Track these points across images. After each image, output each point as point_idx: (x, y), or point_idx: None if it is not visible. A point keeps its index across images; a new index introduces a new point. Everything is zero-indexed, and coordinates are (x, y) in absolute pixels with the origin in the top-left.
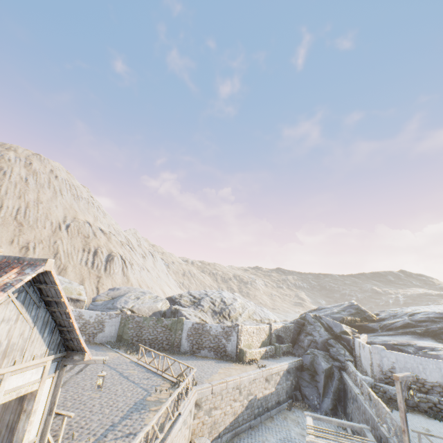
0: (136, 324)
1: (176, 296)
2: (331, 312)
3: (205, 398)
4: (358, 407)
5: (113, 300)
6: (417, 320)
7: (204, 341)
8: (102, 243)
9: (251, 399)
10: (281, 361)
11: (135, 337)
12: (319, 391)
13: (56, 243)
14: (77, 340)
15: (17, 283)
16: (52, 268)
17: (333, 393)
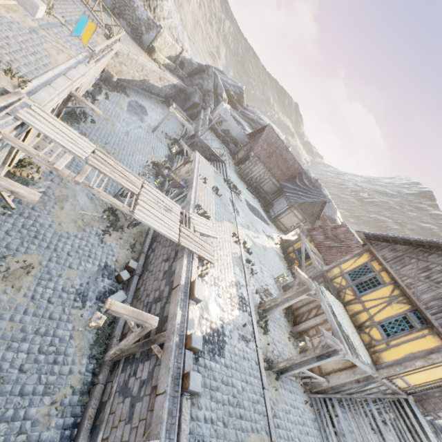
0: None
1: None
2: (226, 81)
3: (122, 55)
4: (197, 123)
5: None
6: (258, 122)
7: (127, 14)
8: None
9: (146, 80)
10: (174, 78)
11: None
12: (184, 108)
13: None
14: None
15: None
16: None
17: (190, 114)
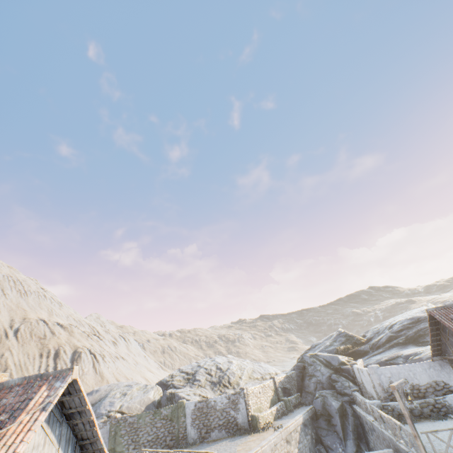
0: (130, 427)
1: (166, 378)
2: (325, 346)
3: None
4: (378, 435)
5: (95, 406)
6: (396, 331)
7: (212, 420)
8: (63, 340)
9: None
10: (295, 415)
11: (131, 444)
12: (339, 435)
13: (3, 357)
14: (100, 451)
15: (54, 399)
16: (77, 375)
17: (352, 432)
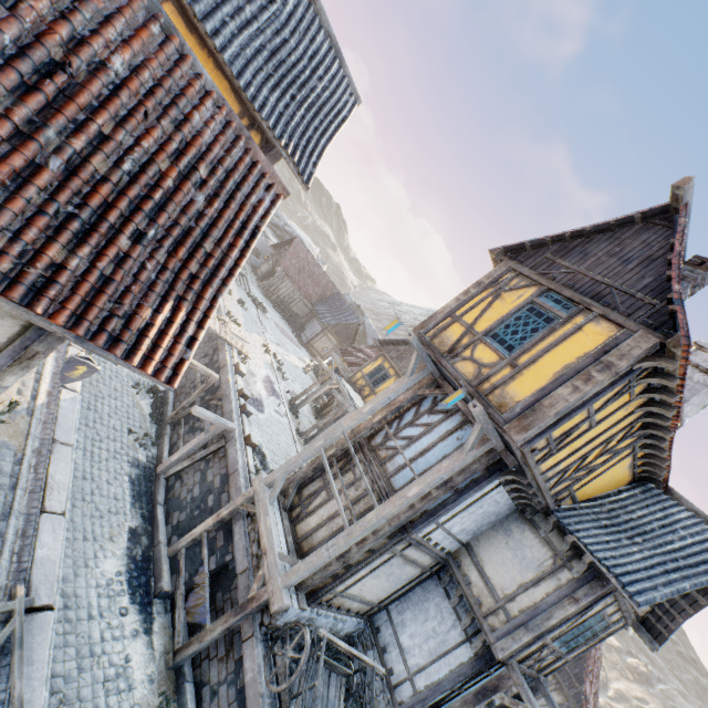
0: None
1: None
2: None
3: None
4: None
5: None
6: (285, 230)
7: None
8: None
9: None
10: None
11: None
12: None
13: None
14: None
15: None
16: None
17: None
